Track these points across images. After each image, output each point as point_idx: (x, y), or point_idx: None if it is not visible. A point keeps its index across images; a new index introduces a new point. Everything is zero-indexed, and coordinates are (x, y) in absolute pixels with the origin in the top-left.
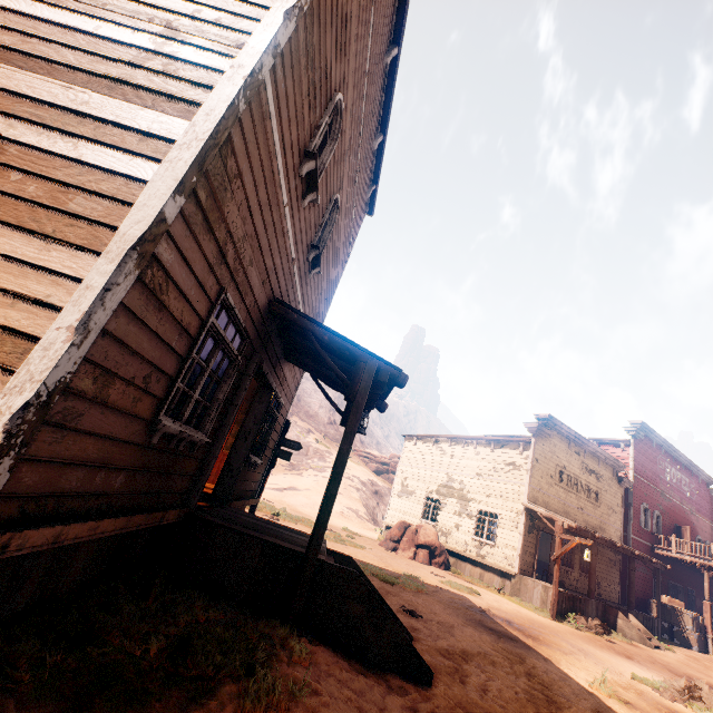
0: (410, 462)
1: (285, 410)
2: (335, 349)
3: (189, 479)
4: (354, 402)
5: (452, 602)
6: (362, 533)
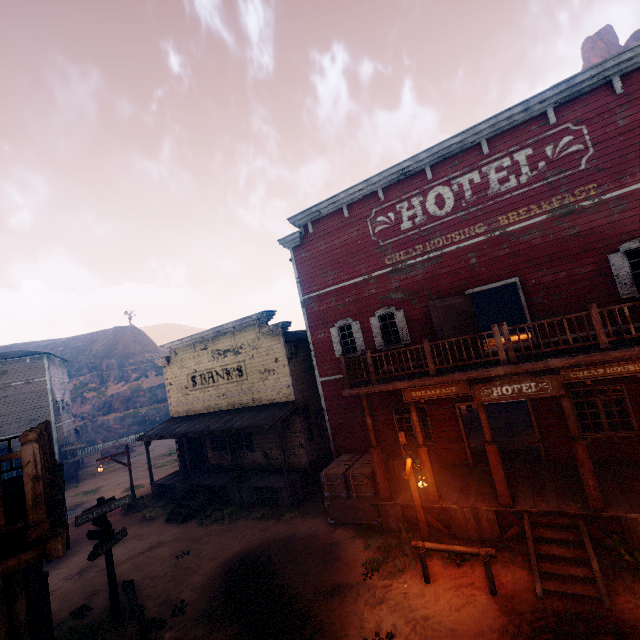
0: None
1: None
2: None
3: None
4: None
5: (80, 501)
6: None
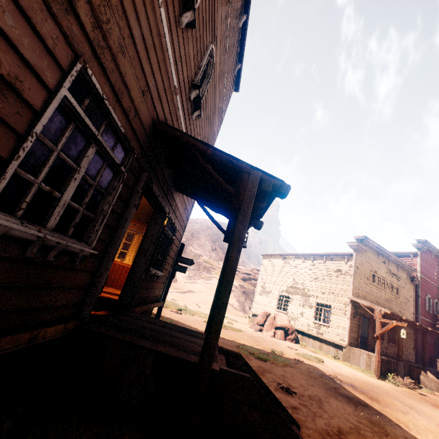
0: (267, 272)
1: (180, 235)
2: (218, 162)
3: (78, 292)
4: (240, 211)
5: (310, 372)
6: (237, 319)
